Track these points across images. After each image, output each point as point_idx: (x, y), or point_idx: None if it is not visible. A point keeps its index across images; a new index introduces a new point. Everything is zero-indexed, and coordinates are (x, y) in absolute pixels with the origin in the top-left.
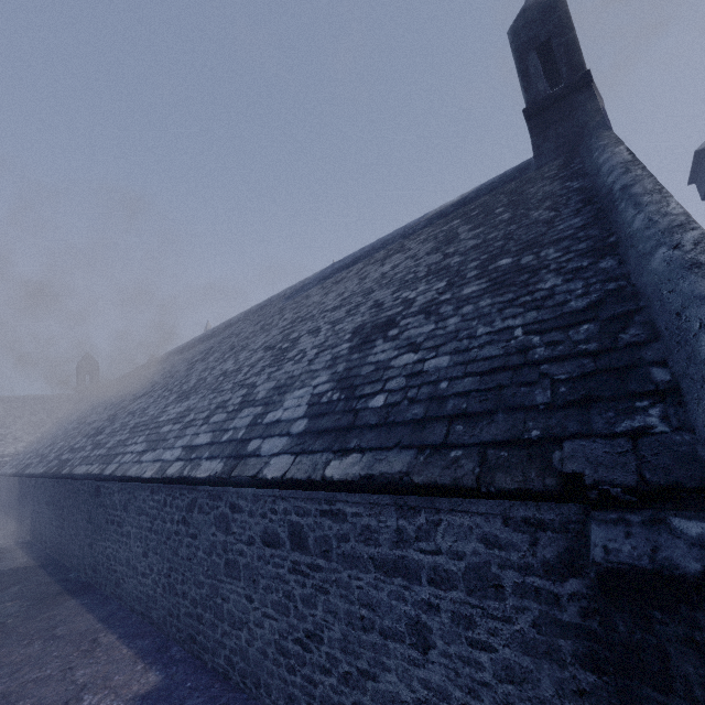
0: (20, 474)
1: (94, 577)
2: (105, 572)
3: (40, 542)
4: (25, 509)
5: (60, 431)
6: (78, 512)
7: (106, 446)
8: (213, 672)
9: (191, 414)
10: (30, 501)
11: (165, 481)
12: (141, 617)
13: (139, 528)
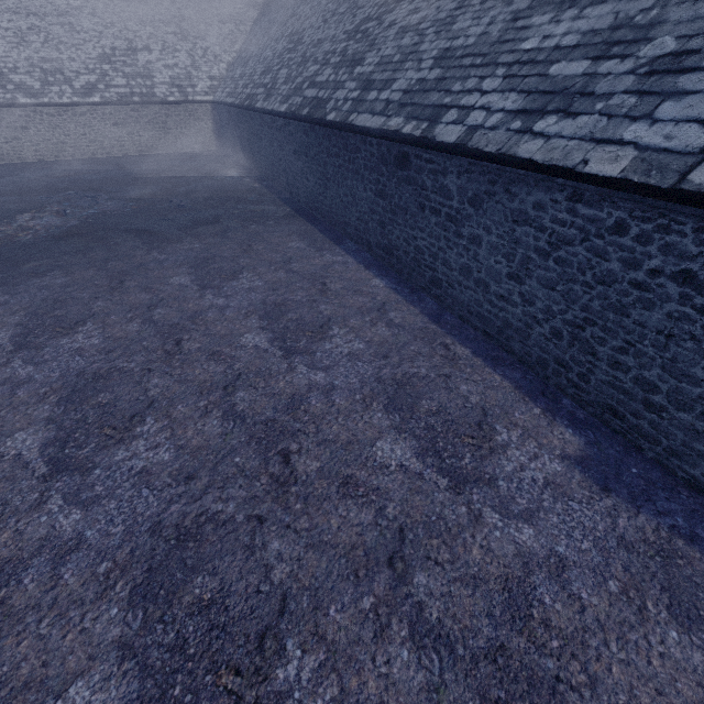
0: (249, 107)
1: (386, 259)
2: (409, 262)
3: (289, 192)
4: (261, 151)
5: (265, 52)
6: (357, 179)
7: (393, 87)
8: (658, 466)
9: (657, 38)
10: (266, 144)
11: (680, 199)
12: (483, 335)
13: (508, 240)
